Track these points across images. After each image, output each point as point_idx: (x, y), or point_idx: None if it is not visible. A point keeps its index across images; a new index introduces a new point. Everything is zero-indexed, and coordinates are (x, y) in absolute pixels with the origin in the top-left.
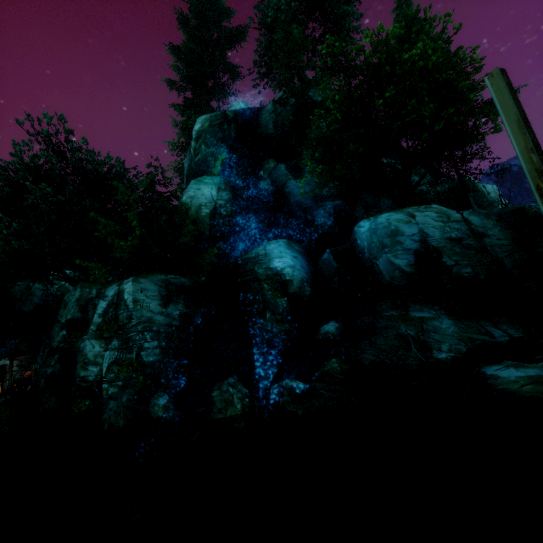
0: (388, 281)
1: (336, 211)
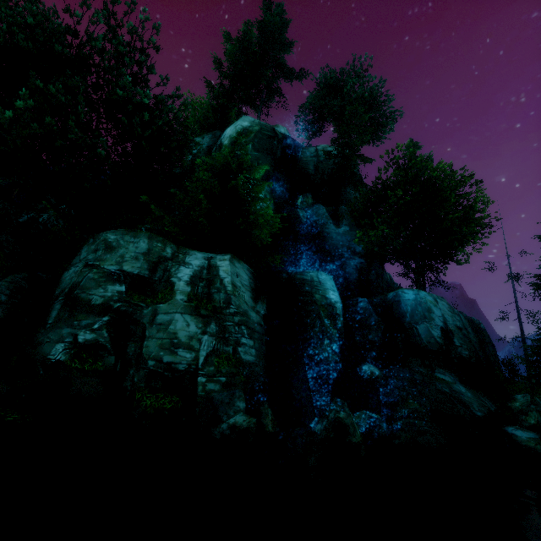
0: (425, 344)
1: (360, 267)
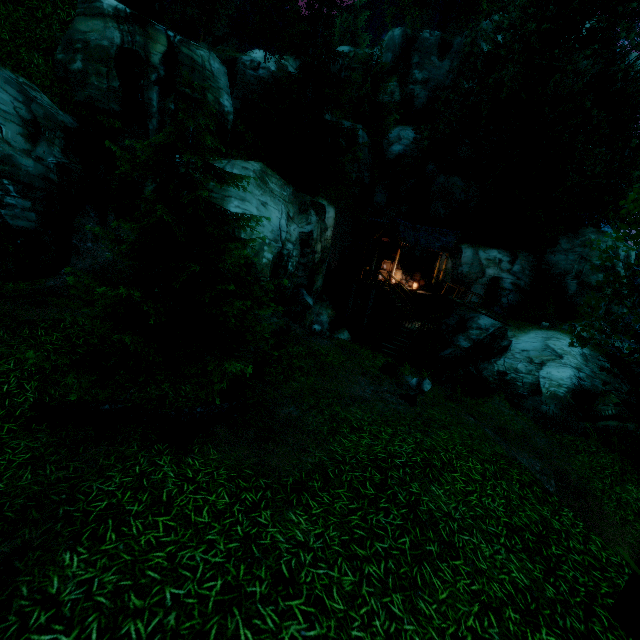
0: None
1: None
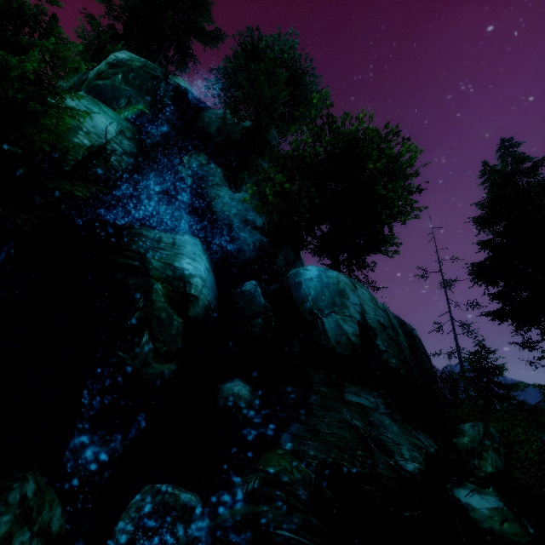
0: (331, 345)
1: (260, 247)
